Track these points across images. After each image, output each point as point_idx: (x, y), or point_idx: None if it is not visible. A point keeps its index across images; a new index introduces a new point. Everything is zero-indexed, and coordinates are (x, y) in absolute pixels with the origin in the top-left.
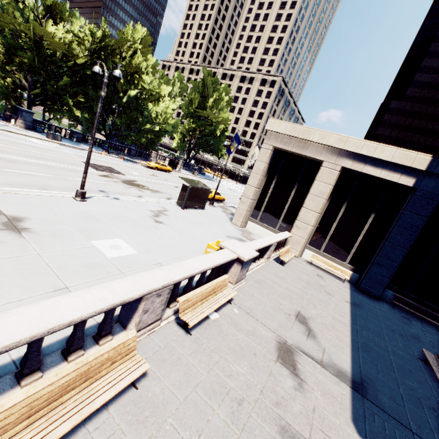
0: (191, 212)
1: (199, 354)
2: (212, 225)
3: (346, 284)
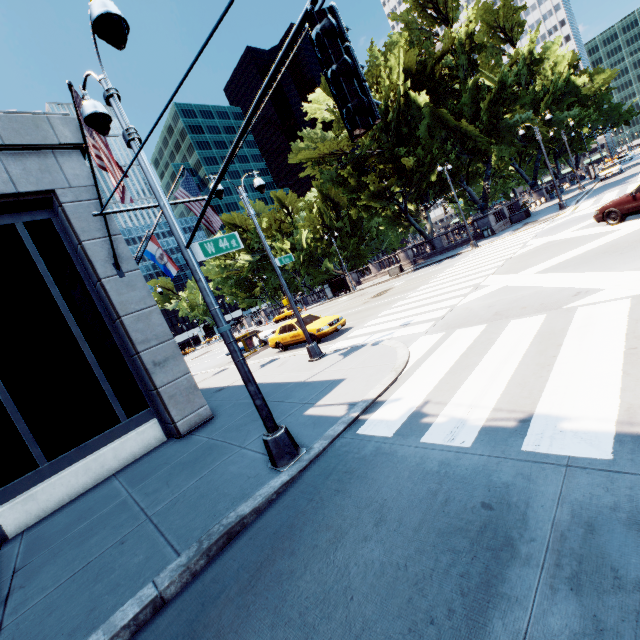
0: None
1: None
2: None
3: None
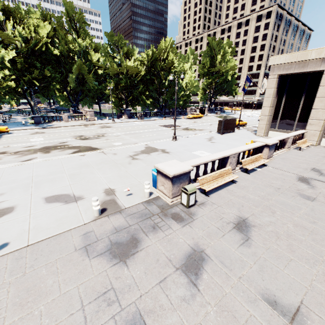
0: (227, 135)
1: (255, 178)
2: (243, 139)
3: None
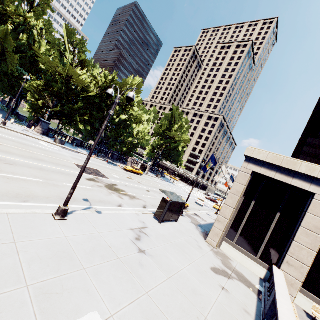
0: (167, 227)
1: None
2: (192, 248)
3: None
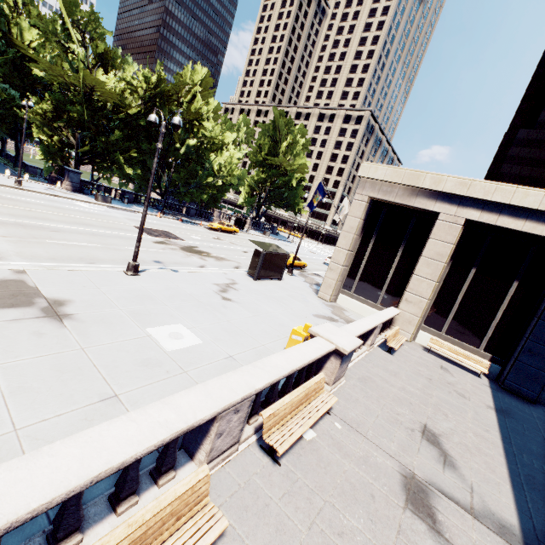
0: (265, 284)
1: (293, 496)
2: (293, 300)
3: (482, 380)
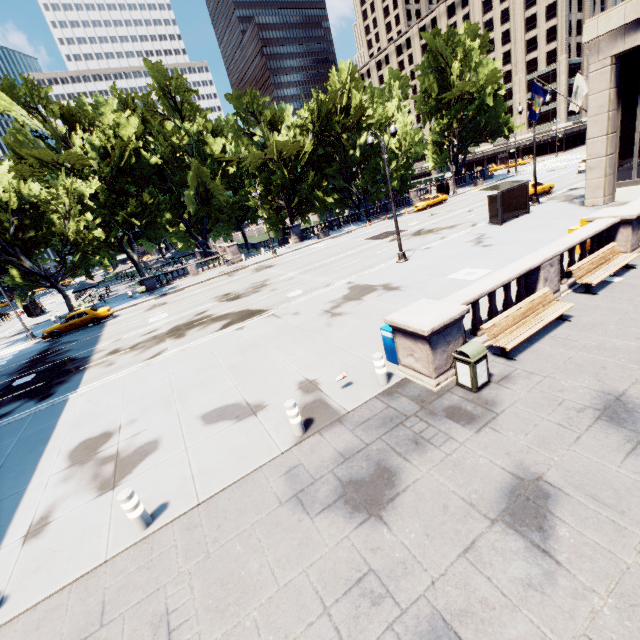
0: (513, 223)
1: (616, 301)
2: (555, 222)
3: None
